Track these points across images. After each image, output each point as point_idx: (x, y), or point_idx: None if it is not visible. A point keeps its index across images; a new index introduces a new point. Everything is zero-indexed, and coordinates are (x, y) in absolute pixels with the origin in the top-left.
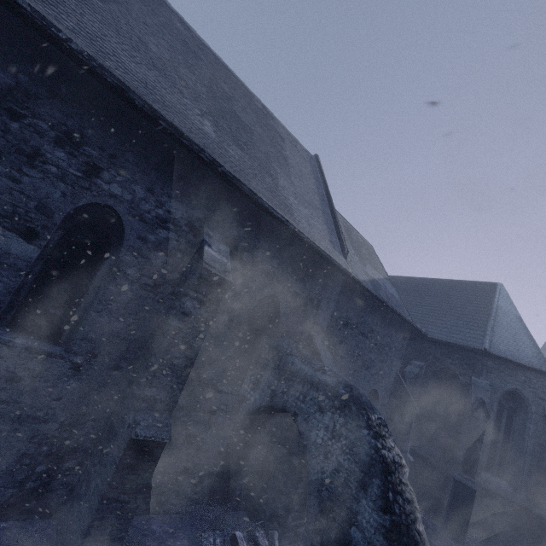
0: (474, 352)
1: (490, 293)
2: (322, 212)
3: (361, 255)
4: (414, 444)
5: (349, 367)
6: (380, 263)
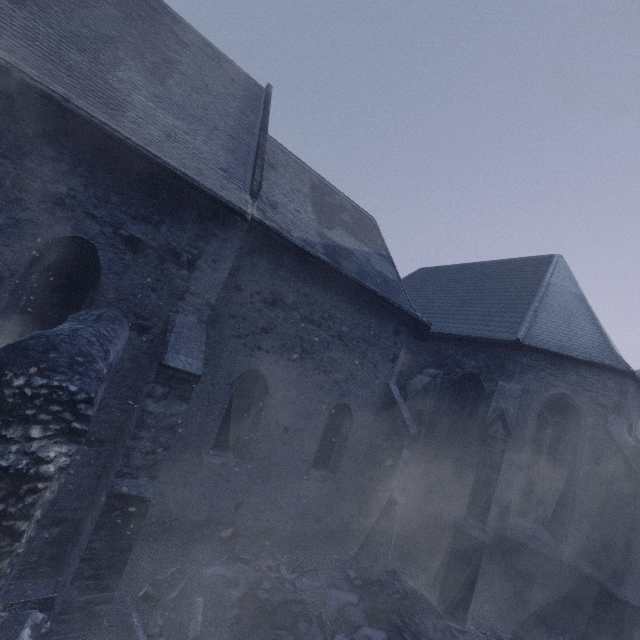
0: (504, 347)
1: (542, 268)
2: (231, 138)
3: (330, 218)
4: (422, 483)
5: (286, 368)
6: (379, 238)
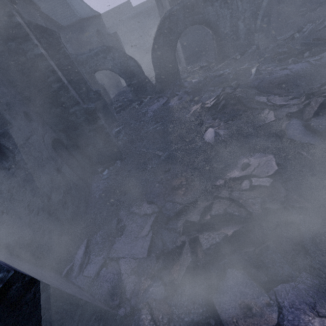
0: (78, 23)
1: None
2: None
3: None
4: None
5: None
6: None
